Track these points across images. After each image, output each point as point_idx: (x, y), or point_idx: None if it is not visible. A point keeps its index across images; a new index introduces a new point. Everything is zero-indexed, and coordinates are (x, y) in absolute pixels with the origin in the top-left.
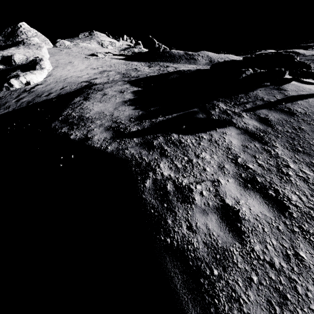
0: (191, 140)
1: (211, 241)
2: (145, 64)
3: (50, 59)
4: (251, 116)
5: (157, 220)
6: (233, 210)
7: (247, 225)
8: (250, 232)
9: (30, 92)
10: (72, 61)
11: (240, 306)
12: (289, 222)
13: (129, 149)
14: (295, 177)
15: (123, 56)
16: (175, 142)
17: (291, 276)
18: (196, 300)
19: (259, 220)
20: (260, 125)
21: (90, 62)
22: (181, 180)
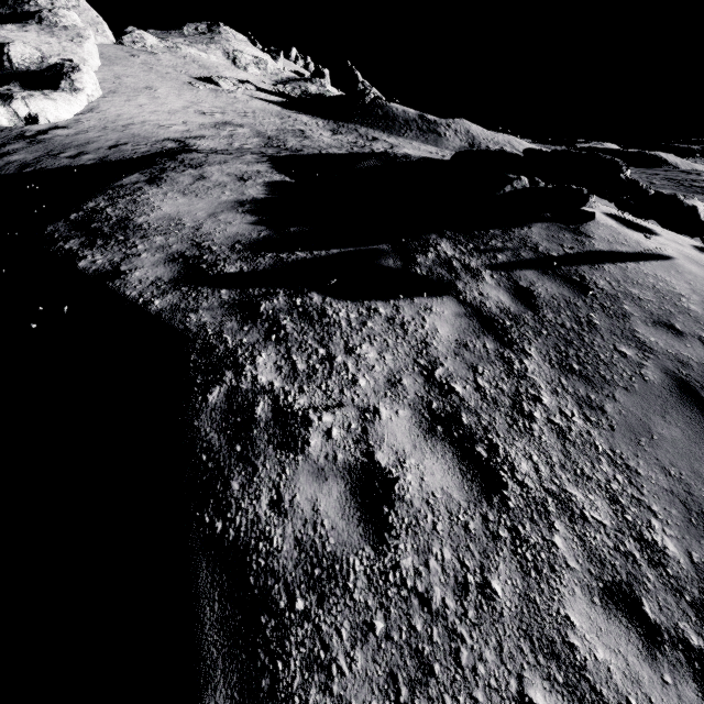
0: (349, 313)
1: (313, 538)
2: (326, 124)
3: (100, 71)
4: (502, 280)
5: (208, 479)
6: (385, 477)
7: (403, 514)
8: (405, 529)
9: (33, 141)
10: (155, 85)
11: (327, 681)
12: (494, 517)
13: (200, 312)
14: (543, 424)
15: (281, 96)
16: (310, 312)
17: (456, 629)
18: (237, 660)
19: (433, 505)
20: (513, 304)
21: (198, 95)
22: (294, 399)
